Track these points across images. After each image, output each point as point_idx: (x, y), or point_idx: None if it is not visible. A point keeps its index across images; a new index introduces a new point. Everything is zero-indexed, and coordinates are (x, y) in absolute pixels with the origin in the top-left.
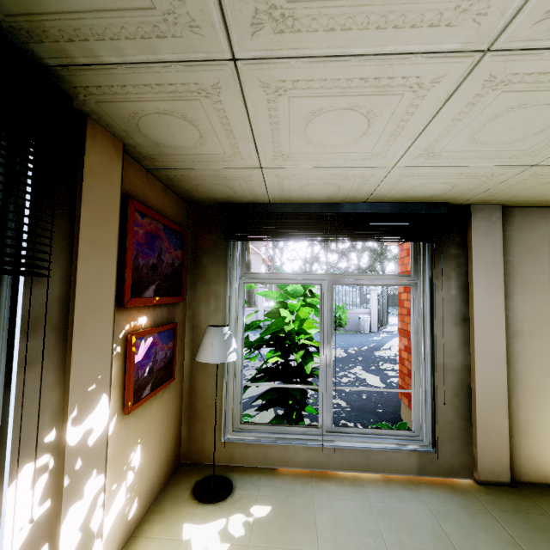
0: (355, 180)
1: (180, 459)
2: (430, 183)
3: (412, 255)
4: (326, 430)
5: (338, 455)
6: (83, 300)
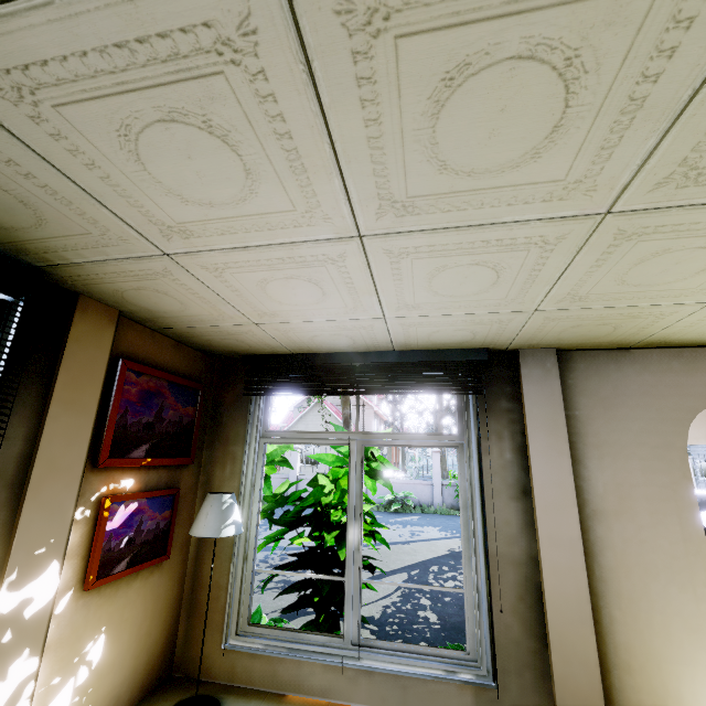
0: (359, 330)
1: (172, 670)
2: (443, 330)
3: (457, 410)
4: (352, 642)
5: (365, 680)
6: (46, 458)
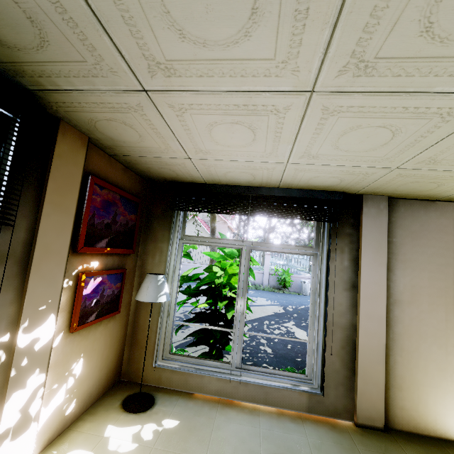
0: (263, 170)
1: (120, 377)
2: (322, 176)
3: (315, 231)
4: (235, 367)
5: (243, 387)
6: (43, 244)
